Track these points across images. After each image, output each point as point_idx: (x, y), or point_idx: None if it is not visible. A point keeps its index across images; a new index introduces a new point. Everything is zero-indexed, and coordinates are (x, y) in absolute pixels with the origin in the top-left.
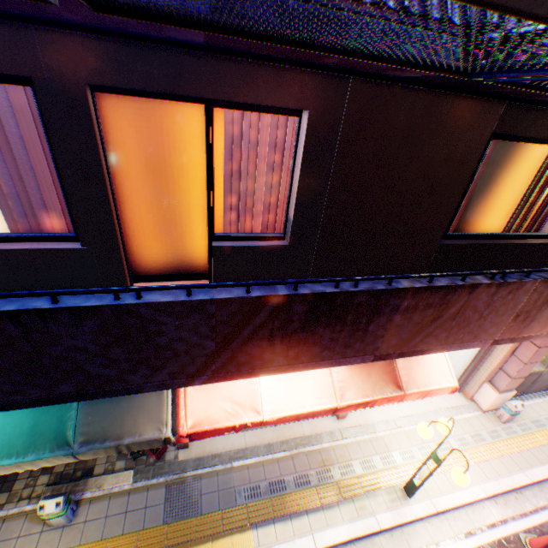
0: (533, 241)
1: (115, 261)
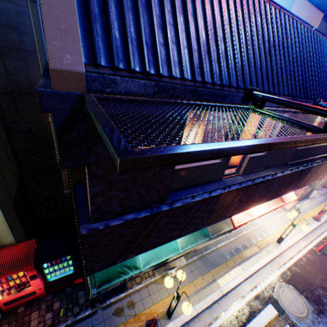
0: (314, 145)
1: (225, 165)
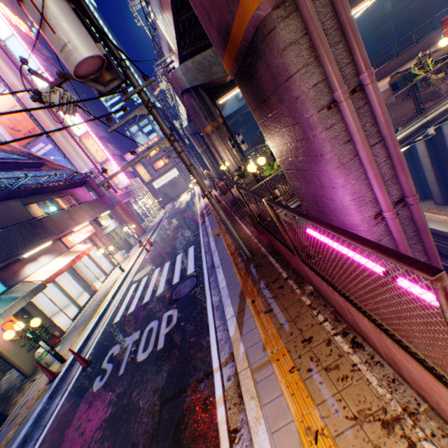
0: None
1: None
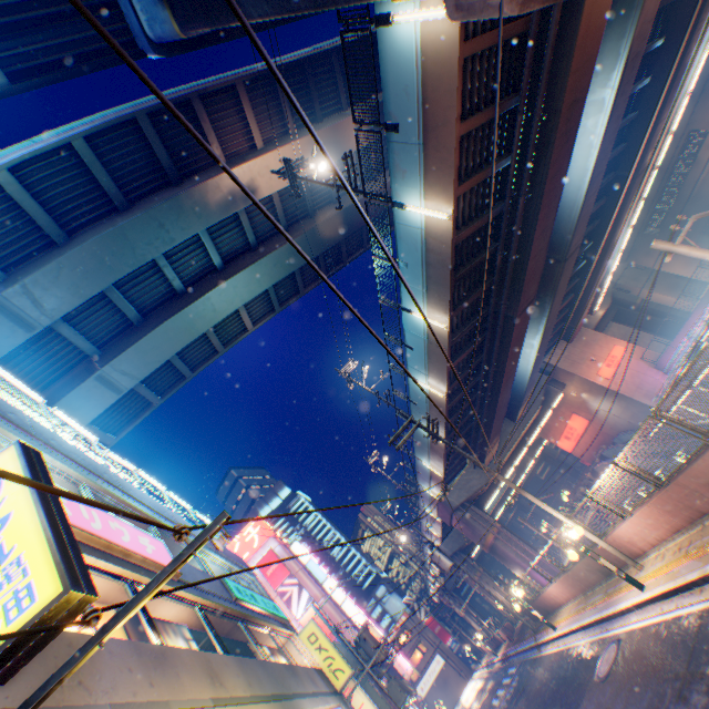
0: None
1: None
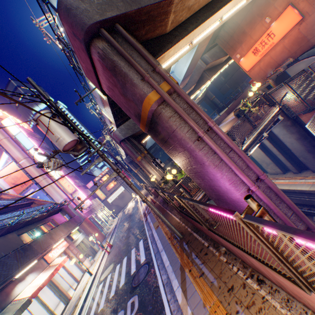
0: None
1: None
